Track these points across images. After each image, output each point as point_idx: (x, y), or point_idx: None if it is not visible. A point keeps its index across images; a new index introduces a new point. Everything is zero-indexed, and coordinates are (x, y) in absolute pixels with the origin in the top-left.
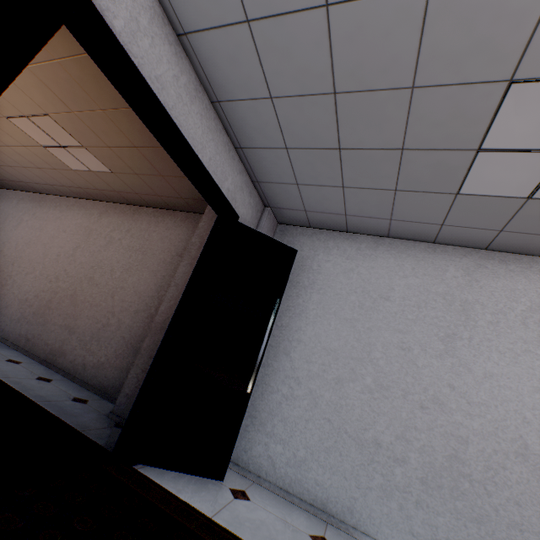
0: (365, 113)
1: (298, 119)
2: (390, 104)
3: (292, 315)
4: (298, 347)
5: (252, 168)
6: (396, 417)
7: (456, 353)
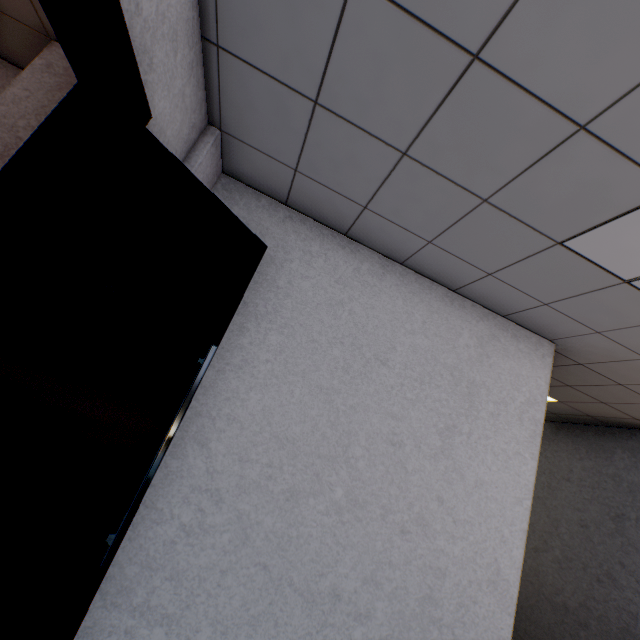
0: None
1: None
2: None
3: (224, 368)
4: (227, 431)
5: None
6: (368, 550)
7: (452, 454)
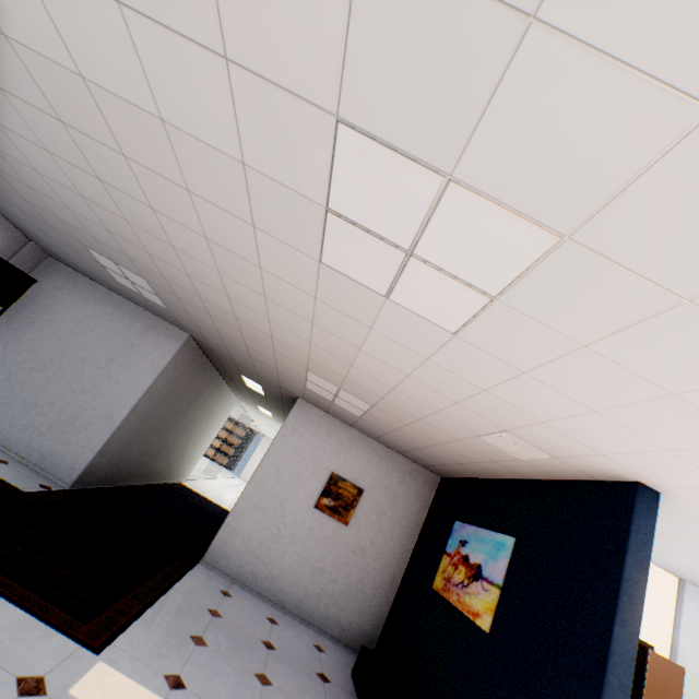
0: (42, 225)
1: (12, 208)
2: (49, 227)
3: (24, 324)
4: (17, 344)
5: (5, 215)
6: (56, 394)
7: (110, 369)
